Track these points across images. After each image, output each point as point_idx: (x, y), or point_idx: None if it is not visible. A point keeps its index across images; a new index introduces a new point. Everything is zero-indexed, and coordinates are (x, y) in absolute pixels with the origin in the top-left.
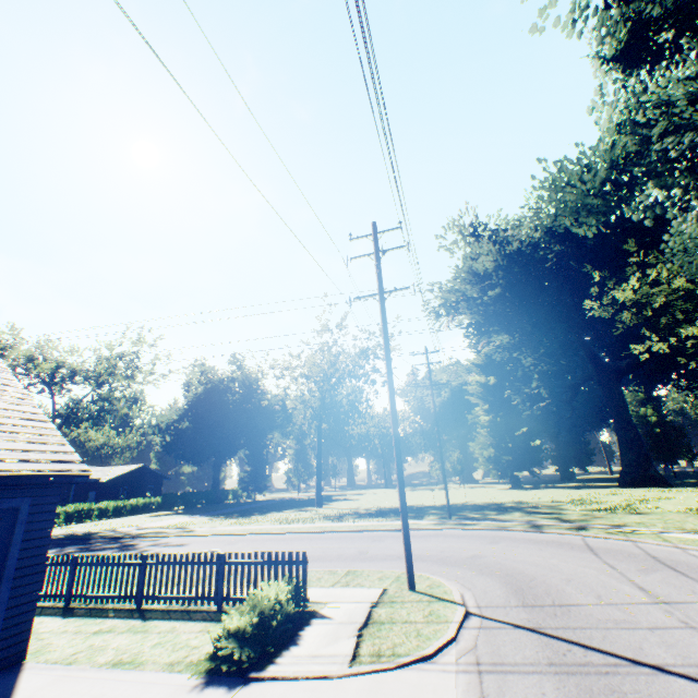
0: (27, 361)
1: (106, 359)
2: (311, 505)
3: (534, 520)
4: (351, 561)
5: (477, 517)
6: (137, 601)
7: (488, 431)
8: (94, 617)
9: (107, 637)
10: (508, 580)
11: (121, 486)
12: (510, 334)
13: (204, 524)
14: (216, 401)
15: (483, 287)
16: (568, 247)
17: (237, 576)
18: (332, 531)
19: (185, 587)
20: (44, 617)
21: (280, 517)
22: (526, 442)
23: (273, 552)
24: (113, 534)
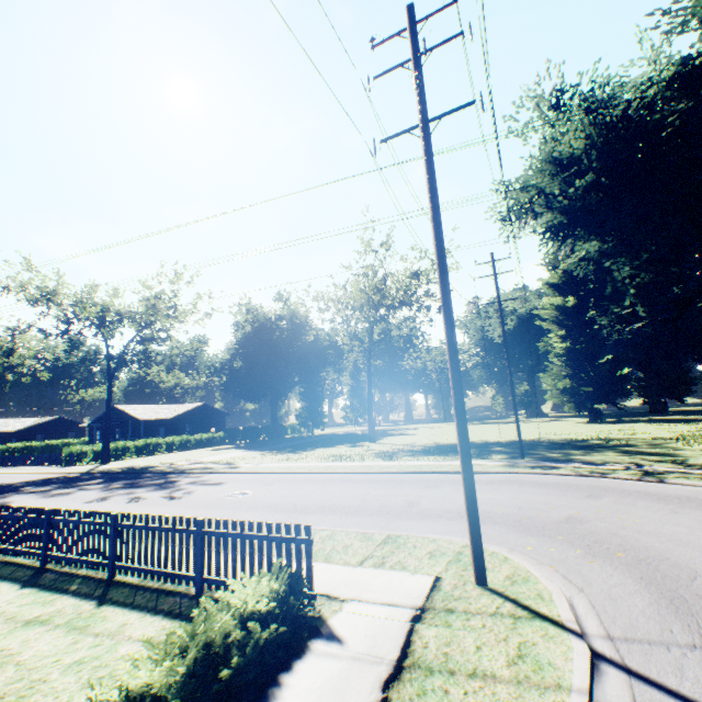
0: (75, 306)
1: (145, 299)
2: (364, 440)
3: (642, 465)
4: (395, 517)
5: (557, 458)
6: (108, 570)
7: (563, 360)
8: (50, 591)
9: (30, 636)
10: (647, 575)
11: (186, 423)
12: (601, 239)
13: (253, 459)
14: (265, 340)
15: (568, 177)
16: (701, 100)
17: (219, 551)
18: (379, 472)
19: (160, 559)
20: (3, 584)
21: (330, 453)
22: (611, 371)
23: (305, 498)
24: (165, 469)
